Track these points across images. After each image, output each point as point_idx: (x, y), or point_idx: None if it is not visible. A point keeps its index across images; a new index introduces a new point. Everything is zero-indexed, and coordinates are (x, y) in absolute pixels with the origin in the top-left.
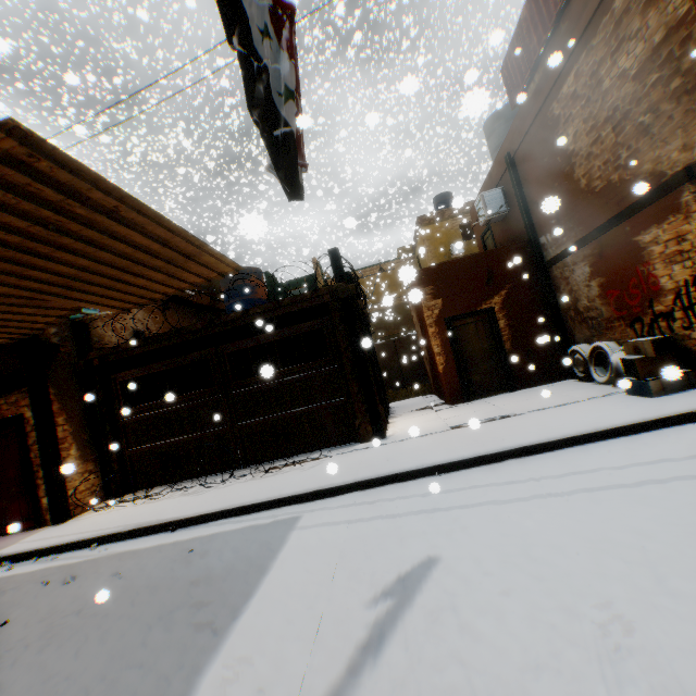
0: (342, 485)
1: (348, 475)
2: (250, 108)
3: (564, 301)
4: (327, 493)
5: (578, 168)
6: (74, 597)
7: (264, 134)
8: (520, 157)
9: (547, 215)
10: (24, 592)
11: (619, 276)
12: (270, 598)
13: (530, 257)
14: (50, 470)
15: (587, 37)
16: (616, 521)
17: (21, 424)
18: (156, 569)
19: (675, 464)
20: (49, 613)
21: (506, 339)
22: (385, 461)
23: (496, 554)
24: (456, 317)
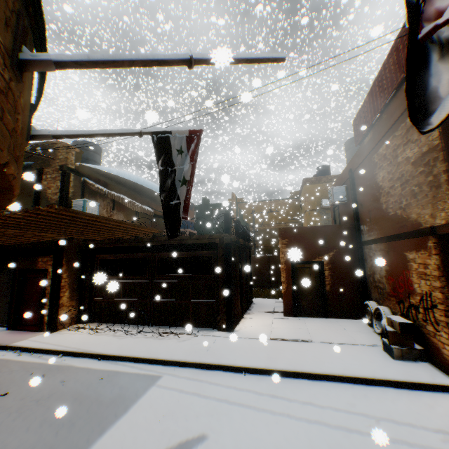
0: (191, 362)
1: (197, 356)
2: (161, 192)
3: (368, 270)
4: (182, 364)
5: (382, 196)
6: (40, 389)
7: (164, 206)
8: (356, 174)
9: (365, 215)
10: (20, 375)
11: (395, 271)
12: (120, 429)
13: (353, 235)
14: (53, 302)
15: (393, 128)
16: (305, 448)
17: (45, 274)
18: (81, 385)
19: (367, 420)
20: (26, 395)
21: (327, 283)
22: (221, 352)
23: (235, 445)
24: (298, 261)
